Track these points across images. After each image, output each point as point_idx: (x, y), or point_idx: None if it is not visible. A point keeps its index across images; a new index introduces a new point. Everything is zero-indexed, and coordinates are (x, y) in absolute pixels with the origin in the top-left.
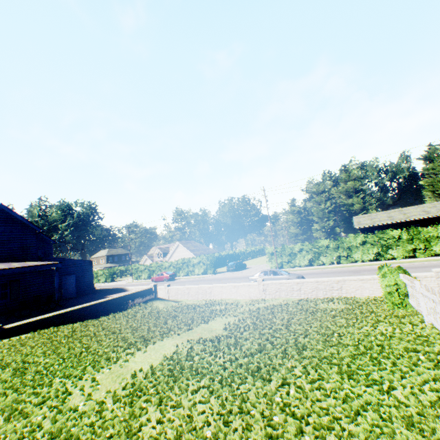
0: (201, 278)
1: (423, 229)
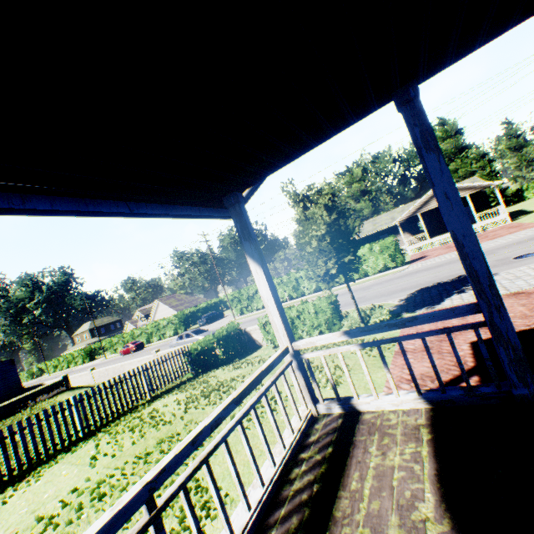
0: (168, 341)
1: None
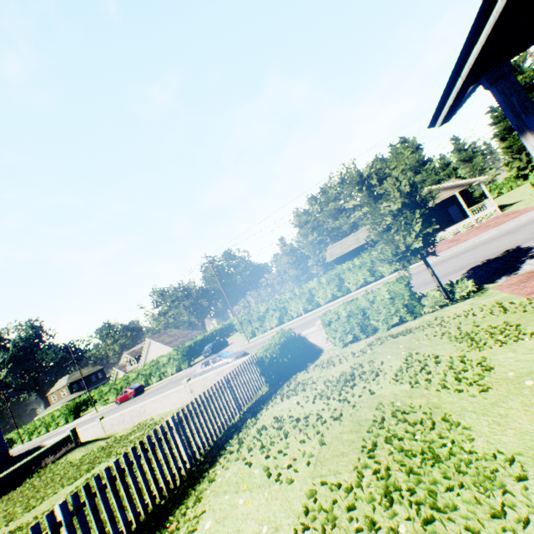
0: (173, 379)
1: (366, 254)
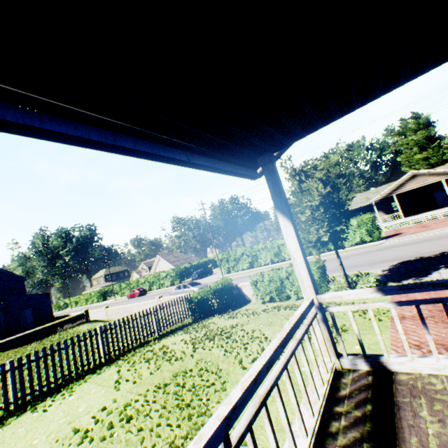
0: (166, 290)
1: None
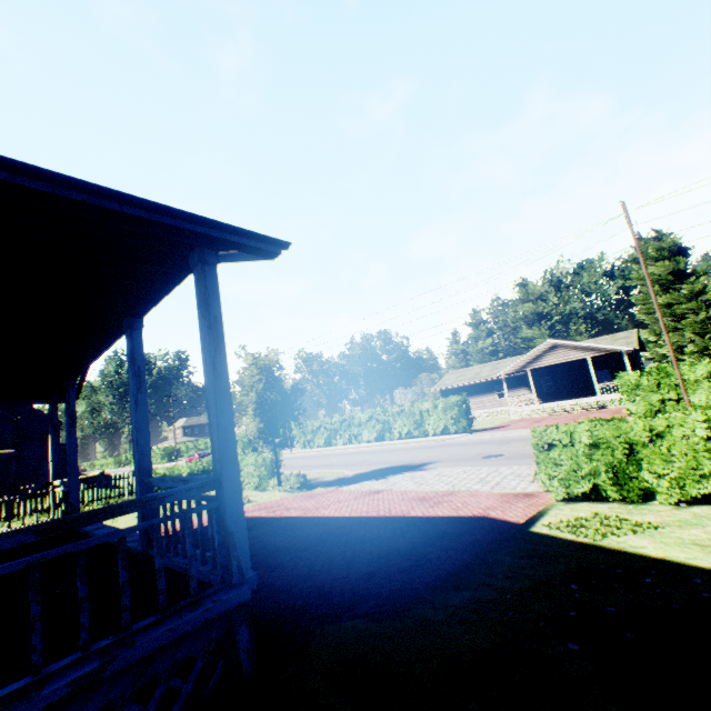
0: None
1: (419, 403)
